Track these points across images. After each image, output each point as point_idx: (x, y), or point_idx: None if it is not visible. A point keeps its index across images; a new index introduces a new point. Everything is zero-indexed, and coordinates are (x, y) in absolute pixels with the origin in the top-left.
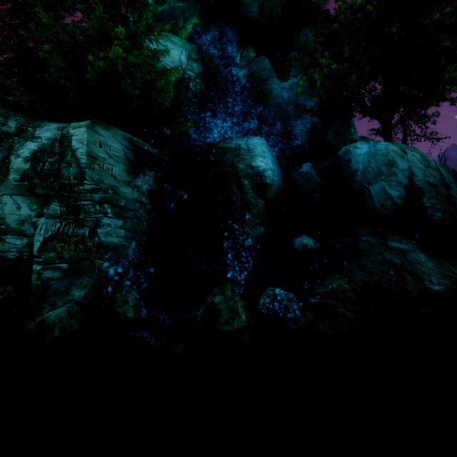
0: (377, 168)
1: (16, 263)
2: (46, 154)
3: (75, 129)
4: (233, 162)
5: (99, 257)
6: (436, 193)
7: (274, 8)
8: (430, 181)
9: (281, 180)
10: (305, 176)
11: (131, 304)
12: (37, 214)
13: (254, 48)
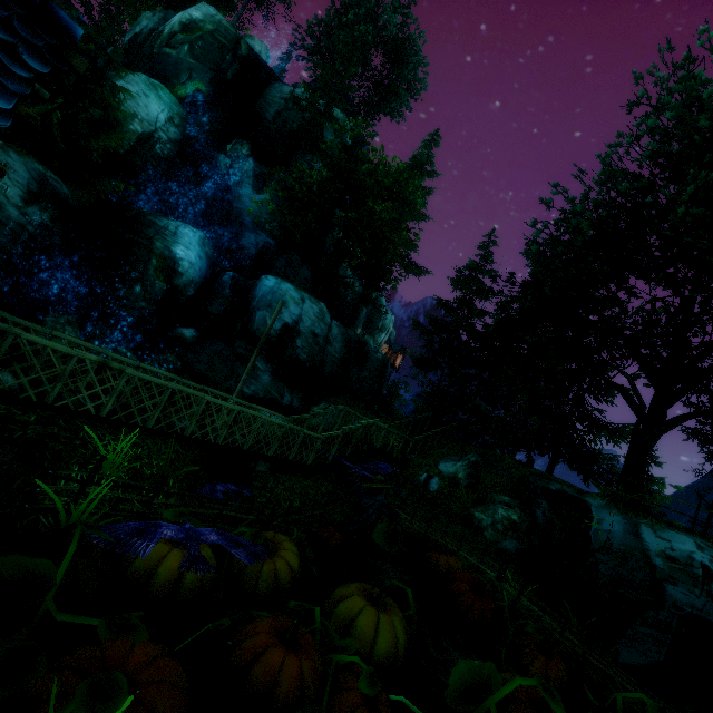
0: (270, 300)
1: None
2: None
3: None
4: (153, 238)
5: None
6: (313, 341)
7: (290, 122)
8: (315, 331)
9: (203, 276)
10: (223, 283)
11: None
12: None
13: (252, 146)
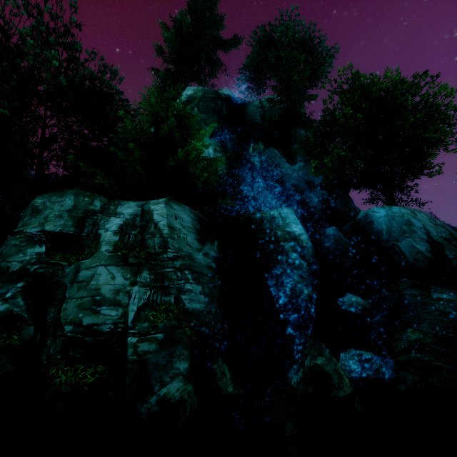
0: (399, 227)
1: (109, 336)
2: (130, 227)
3: (155, 205)
4: (272, 229)
5: (187, 325)
6: (453, 246)
7: (273, 116)
8: (444, 236)
9: (311, 243)
10: (334, 238)
11: (228, 376)
12: (131, 283)
13: (262, 143)
